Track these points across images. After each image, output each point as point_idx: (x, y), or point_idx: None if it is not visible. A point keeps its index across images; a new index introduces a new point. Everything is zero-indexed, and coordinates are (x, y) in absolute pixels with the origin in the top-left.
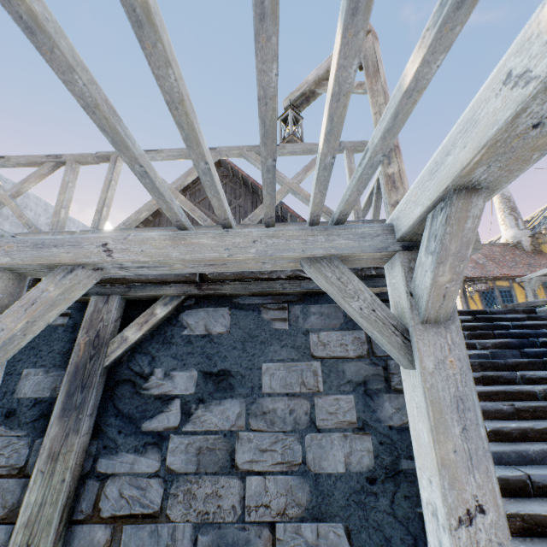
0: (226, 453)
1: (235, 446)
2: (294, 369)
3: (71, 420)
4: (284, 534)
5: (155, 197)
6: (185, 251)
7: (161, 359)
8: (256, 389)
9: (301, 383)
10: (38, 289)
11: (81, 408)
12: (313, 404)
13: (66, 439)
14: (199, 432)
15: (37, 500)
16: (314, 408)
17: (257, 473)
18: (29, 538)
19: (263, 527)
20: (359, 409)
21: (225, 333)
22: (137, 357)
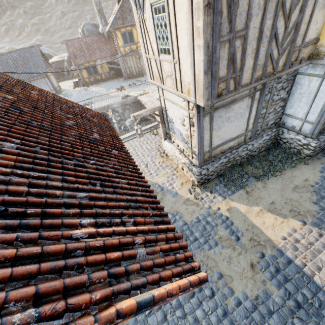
0: None
1: None
2: None
3: None
4: None
5: None
6: None
7: None
8: None
9: None
10: None
11: None
12: None
13: None
14: None
15: None
16: None
17: None
18: None
19: None
20: None
21: None
22: None
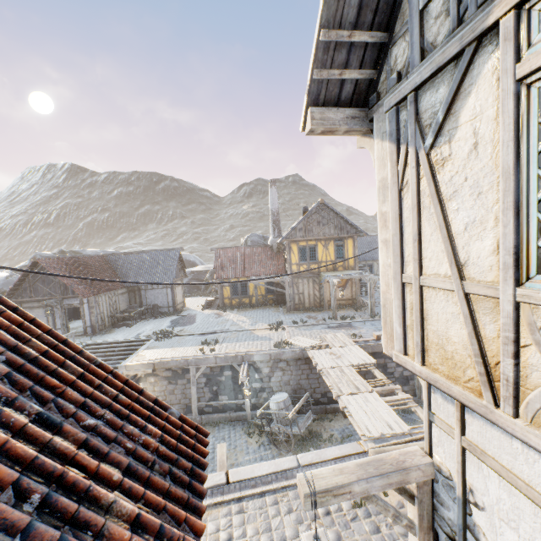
0: None
1: None
2: None
3: None
4: None
5: None
6: None
7: None
8: None
9: None
10: None
11: None
12: None
13: None
14: None
15: None
16: None
17: None
18: None
19: None
20: None
21: None
22: None
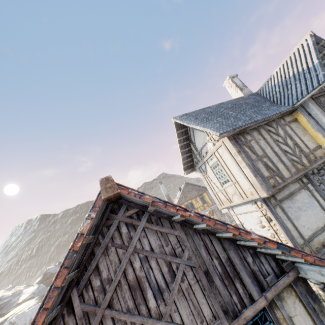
0: None
1: None
2: None
3: None
4: None
5: None
6: None
7: None
8: None
9: None
10: None
11: None
12: None
13: None
14: None
15: None
16: None
17: None
18: None
19: None
20: None
21: None
22: None
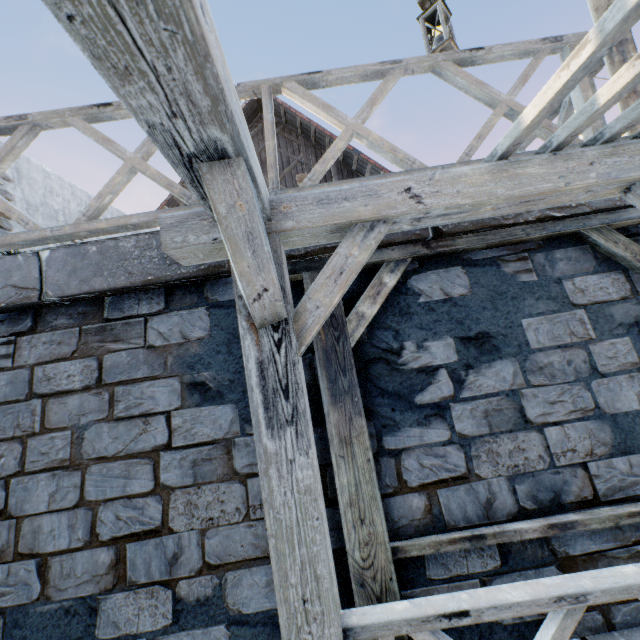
0: (514, 411)
1: (521, 404)
2: (558, 321)
3: (346, 404)
4: (597, 470)
5: (549, 103)
6: (510, 186)
7: (405, 332)
8: (524, 346)
9: (569, 333)
10: (338, 255)
11: (352, 391)
12: (589, 352)
13: (351, 423)
14: (479, 397)
15: (349, 482)
16: (591, 355)
17: (553, 424)
18: (359, 514)
19: (576, 468)
20: (638, 350)
21: (467, 295)
22: (377, 334)
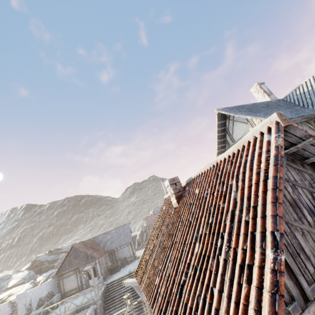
0: None
1: None
2: None
3: None
4: None
5: None
6: None
7: None
8: None
9: None
10: None
11: None
12: None
13: None
14: None
15: None
16: None
17: None
18: None
19: None
20: None
21: None
22: None
